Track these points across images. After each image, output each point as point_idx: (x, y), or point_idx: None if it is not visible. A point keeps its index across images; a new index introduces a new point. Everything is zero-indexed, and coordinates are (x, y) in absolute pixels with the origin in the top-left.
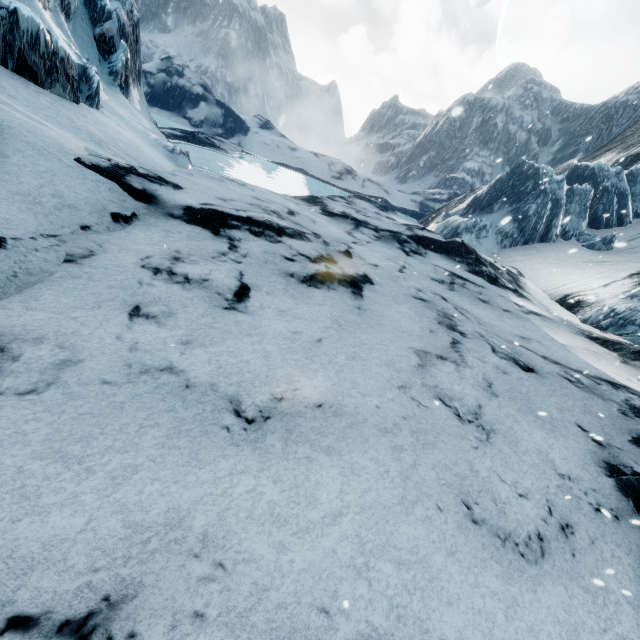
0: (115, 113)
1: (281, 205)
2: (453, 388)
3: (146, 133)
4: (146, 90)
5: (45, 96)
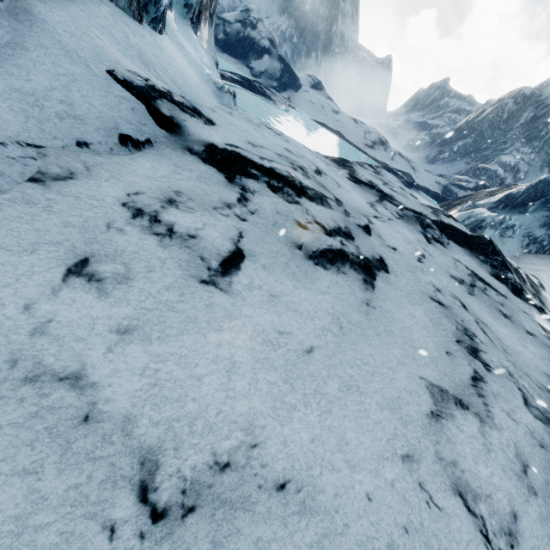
0: (177, 42)
1: (310, 162)
2: (478, 471)
3: (201, 67)
4: (221, 37)
5: (108, 7)
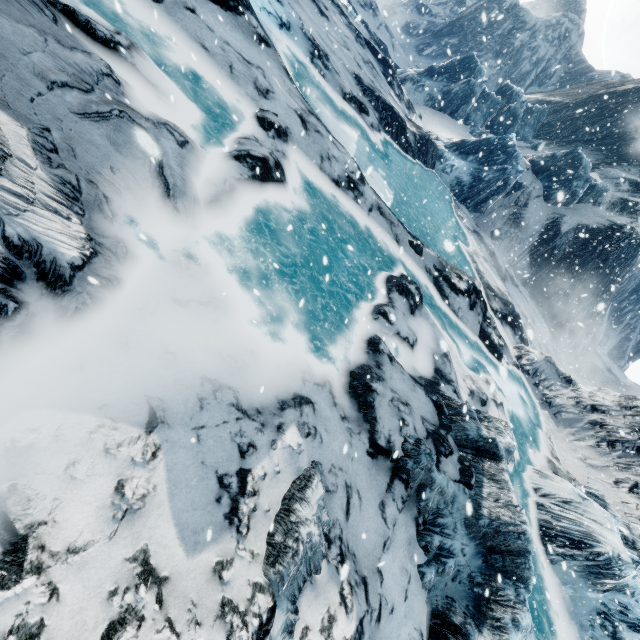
0: None
1: None
2: (331, 37)
3: None
4: None
5: None
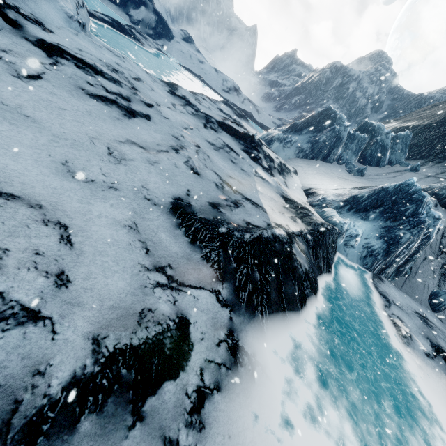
0: None
1: (135, 74)
2: (125, 151)
3: None
4: None
5: None
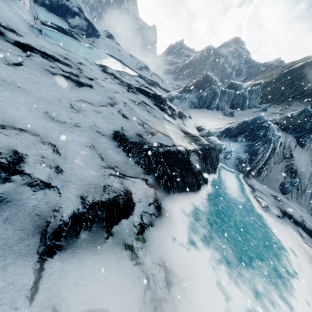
0: (6, 3)
1: (78, 60)
2: (81, 105)
3: (21, 15)
4: (48, 2)
5: None
